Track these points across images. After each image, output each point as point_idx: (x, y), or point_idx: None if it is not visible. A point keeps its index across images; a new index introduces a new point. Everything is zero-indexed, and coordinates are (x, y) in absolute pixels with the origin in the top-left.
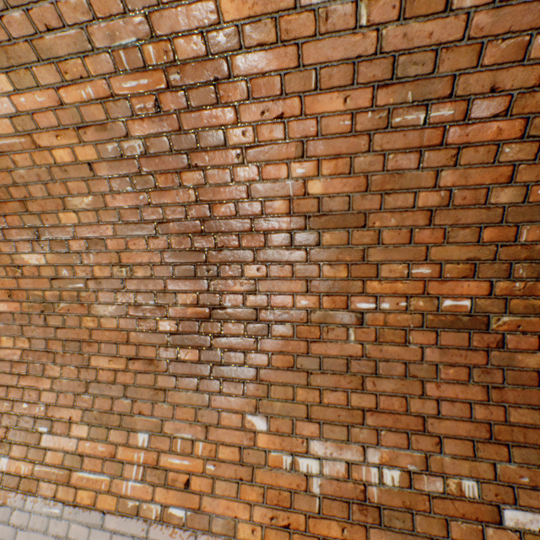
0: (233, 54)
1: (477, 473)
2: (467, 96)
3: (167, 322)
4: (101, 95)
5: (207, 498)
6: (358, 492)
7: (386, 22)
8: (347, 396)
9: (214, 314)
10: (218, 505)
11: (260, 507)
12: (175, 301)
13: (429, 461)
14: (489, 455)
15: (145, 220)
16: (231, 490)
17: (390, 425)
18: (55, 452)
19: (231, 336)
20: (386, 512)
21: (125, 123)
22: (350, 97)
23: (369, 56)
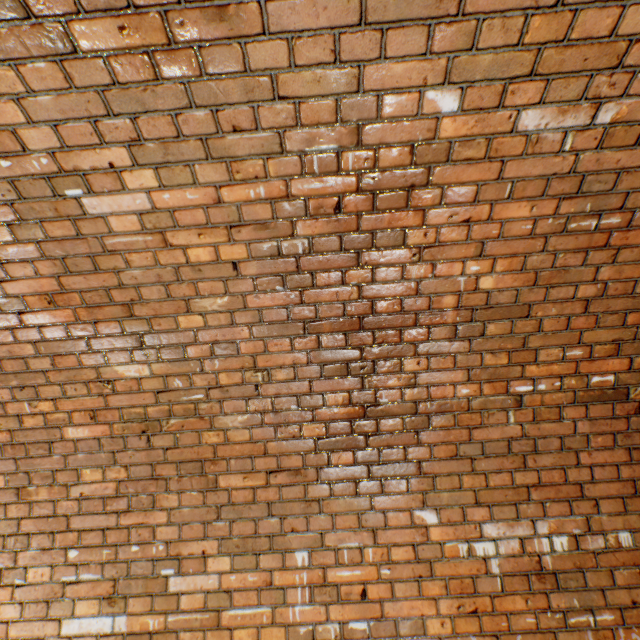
0: (437, 165)
1: (629, 525)
2: (633, 209)
3: (313, 427)
4: (273, 195)
5: (389, 603)
6: (533, 563)
7: (585, 149)
8: (511, 476)
9: (369, 412)
10: (401, 608)
11: (445, 599)
12: (323, 403)
13: (590, 522)
14: (636, 507)
15: (293, 320)
16: (412, 590)
17: (552, 496)
18: (191, 595)
19: (389, 432)
20: (560, 576)
21: (293, 223)
22: (537, 206)
23: (562, 174)
